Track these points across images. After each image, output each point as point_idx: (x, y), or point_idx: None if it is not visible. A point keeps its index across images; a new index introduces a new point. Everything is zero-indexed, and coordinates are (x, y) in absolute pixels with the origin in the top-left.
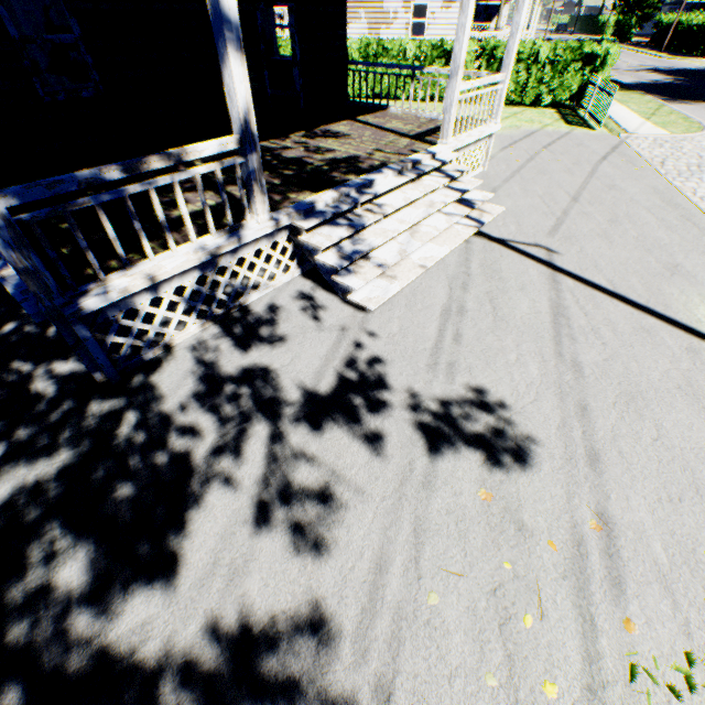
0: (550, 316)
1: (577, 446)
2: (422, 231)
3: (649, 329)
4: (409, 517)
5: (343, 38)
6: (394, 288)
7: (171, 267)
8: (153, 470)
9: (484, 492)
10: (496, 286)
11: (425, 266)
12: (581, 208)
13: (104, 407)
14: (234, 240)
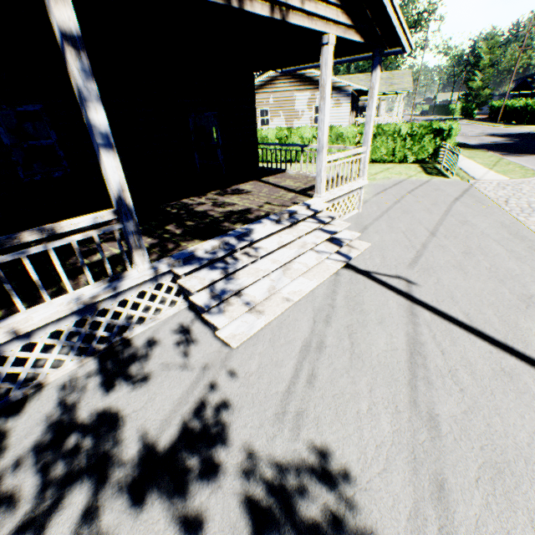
0: (406, 354)
1: None
2: (293, 268)
3: (510, 372)
4: None
5: (254, 129)
6: (260, 323)
7: (38, 319)
8: None
9: None
10: (356, 319)
11: (293, 299)
12: (438, 241)
13: None
14: (109, 289)
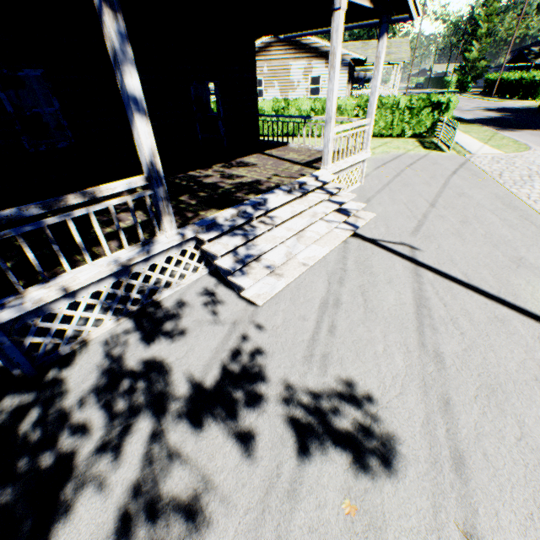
0: (413, 307)
1: (442, 446)
2: (306, 236)
3: (502, 319)
4: (270, 535)
5: (254, 100)
6: (281, 284)
7: (84, 278)
8: (36, 474)
9: (348, 504)
10: (367, 280)
11: (308, 264)
12: (437, 212)
13: (14, 402)
14: (143, 253)
